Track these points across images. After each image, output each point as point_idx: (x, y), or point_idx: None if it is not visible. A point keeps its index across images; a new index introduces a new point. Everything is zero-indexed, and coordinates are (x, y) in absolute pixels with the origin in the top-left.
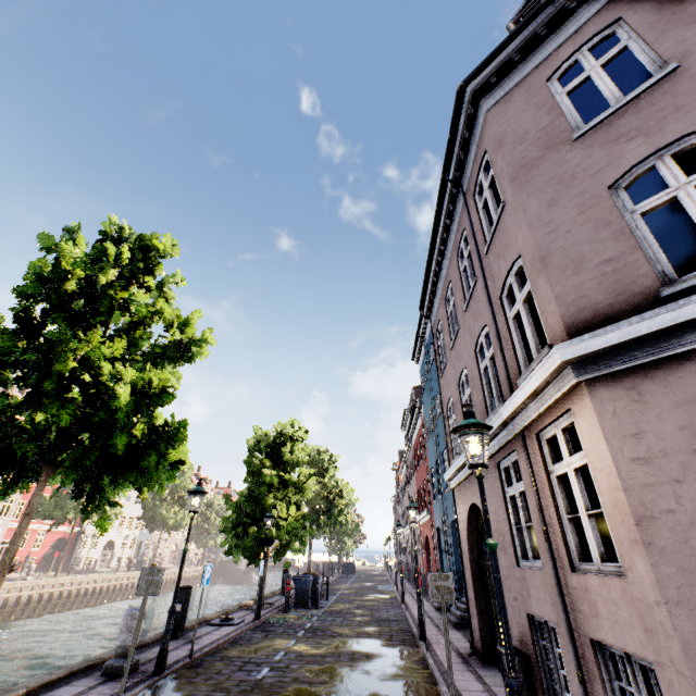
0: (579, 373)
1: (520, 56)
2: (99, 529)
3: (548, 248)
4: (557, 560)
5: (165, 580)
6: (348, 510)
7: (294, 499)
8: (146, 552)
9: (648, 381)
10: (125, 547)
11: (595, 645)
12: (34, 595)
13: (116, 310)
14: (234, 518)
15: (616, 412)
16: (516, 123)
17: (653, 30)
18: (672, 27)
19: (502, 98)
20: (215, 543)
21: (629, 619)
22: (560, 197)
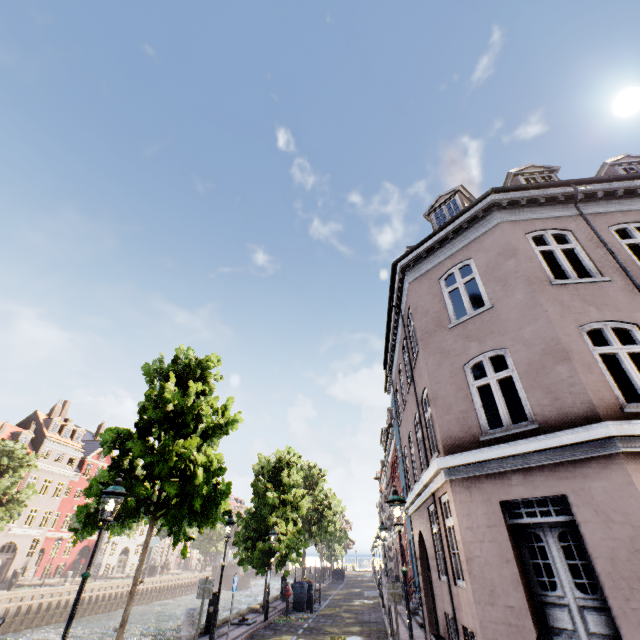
0: (446, 475)
1: (425, 255)
2: (183, 555)
3: (436, 393)
4: (450, 577)
5: (174, 585)
6: (336, 518)
7: (290, 515)
8: (155, 558)
9: (474, 485)
10: (138, 553)
11: (464, 628)
12: (70, 599)
13: (194, 419)
14: (243, 532)
15: (461, 500)
16: (423, 300)
17: (484, 276)
18: (492, 280)
19: (417, 278)
20: (217, 549)
21: (468, 611)
22: (442, 362)
